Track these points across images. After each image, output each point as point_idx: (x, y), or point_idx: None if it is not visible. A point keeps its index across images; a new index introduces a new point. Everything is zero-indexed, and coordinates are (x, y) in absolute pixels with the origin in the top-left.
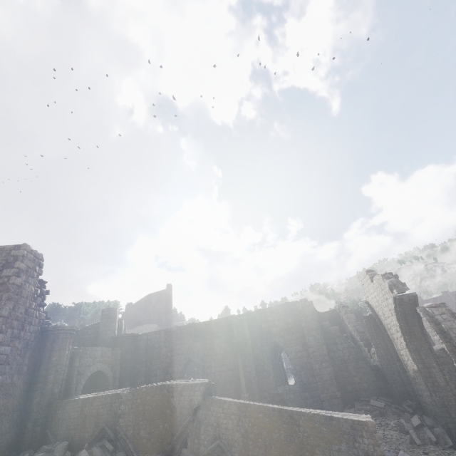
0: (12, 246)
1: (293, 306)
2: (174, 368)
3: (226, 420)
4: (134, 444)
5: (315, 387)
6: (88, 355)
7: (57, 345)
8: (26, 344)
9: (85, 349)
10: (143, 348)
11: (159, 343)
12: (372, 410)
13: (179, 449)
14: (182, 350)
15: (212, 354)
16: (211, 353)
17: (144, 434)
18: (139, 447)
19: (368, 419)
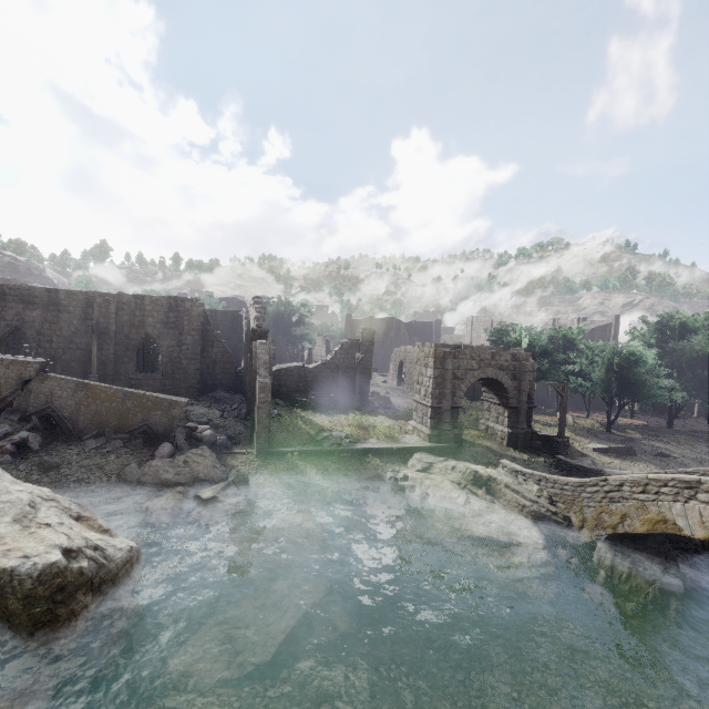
0: None
1: (182, 303)
2: None
3: (62, 392)
4: None
5: (178, 378)
6: None
7: None
8: None
9: None
10: None
11: None
12: (218, 399)
13: (2, 408)
14: (5, 316)
15: (56, 329)
16: (55, 328)
17: None
18: None
19: (185, 400)
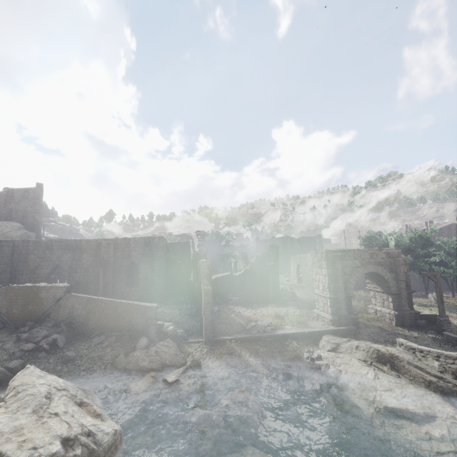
0: None
1: (152, 240)
2: (42, 270)
3: (79, 305)
4: (8, 317)
5: (151, 289)
6: None
7: None
8: None
9: None
10: (9, 252)
11: (27, 250)
12: (177, 302)
13: (44, 318)
14: (51, 259)
15: (80, 264)
16: (79, 263)
17: (16, 312)
18: (12, 318)
19: (155, 305)
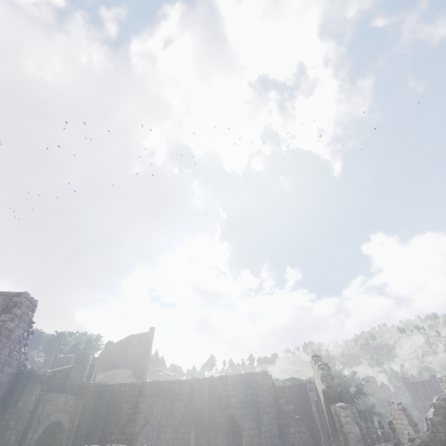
0: (15, 293)
1: (254, 377)
2: (131, 427)
3: None
4: None
5: None
6: (52, 403)
7: (26, 390)
8: (0, 385)
9: (51, 395)
10: (106, 400)
11: (122, 397)
12: None
13: None
14: (142, 409)
15: (170, 418)
16: (169, 417)
17: None
18: None
19: None
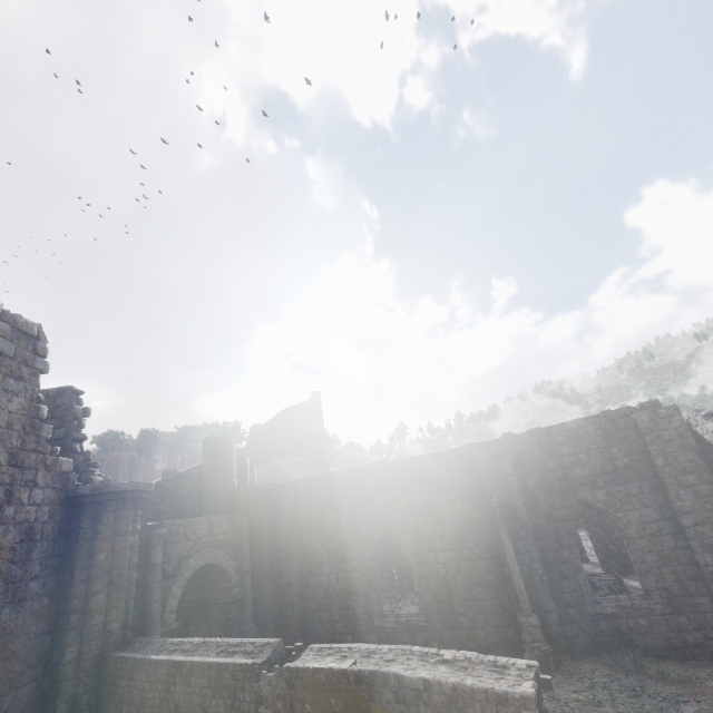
0: None
1: (624, 420)
2: (355, 550)
3: None
4: None
5: (705, 606)
6: (182, 537)
7: (105, 527)
8: (28, 532)
9: (175, 525)
10: (290, 510)
11: (319, 500)
12: None
13: None
14: (369, 516)
15: (435, 524)
16: (433, 523)
17: None
18: None
19: None
